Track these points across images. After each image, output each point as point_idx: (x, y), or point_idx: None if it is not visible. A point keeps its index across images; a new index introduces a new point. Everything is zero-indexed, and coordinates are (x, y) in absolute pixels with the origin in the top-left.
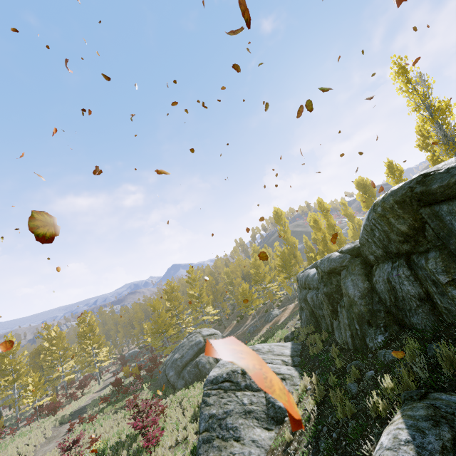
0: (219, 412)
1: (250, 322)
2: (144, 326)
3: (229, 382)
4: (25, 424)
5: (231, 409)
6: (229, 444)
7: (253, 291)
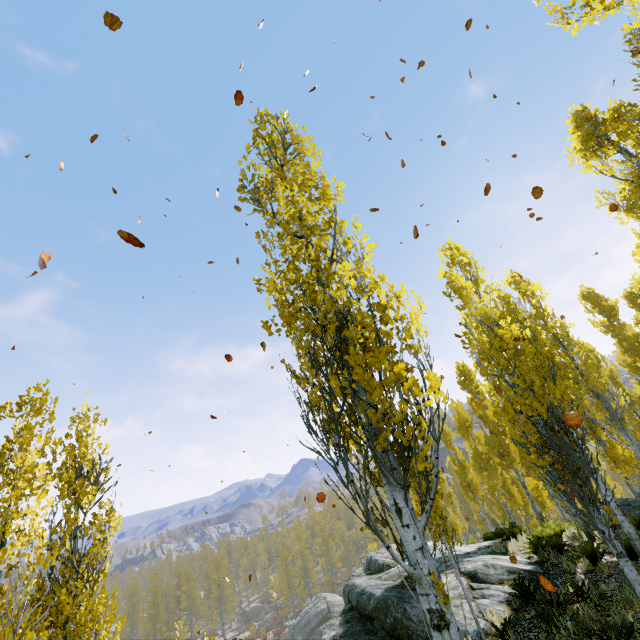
0: None
1: None
2: (270, 577)
3: None
4: None
5: None
6: None
7: None
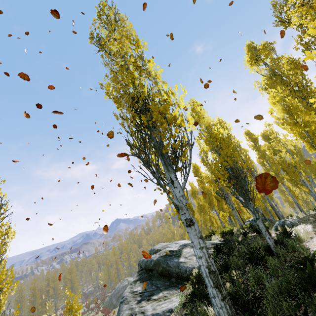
0: None
1: None
2: (99, 274)
3: None
4: None
5: None
6: None
7: None
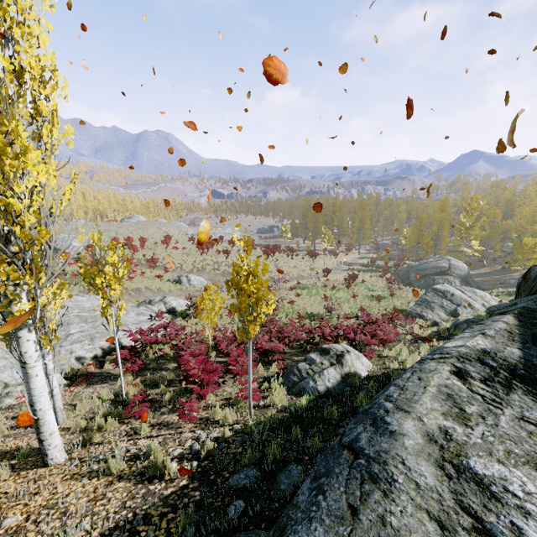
0: (429, 300)
1: (516, 275)
2: (403, 229)
3: (442, 294)
4: (322, 254)
5: (435, 302)
6: (427, 309)
7: (535, 250)
